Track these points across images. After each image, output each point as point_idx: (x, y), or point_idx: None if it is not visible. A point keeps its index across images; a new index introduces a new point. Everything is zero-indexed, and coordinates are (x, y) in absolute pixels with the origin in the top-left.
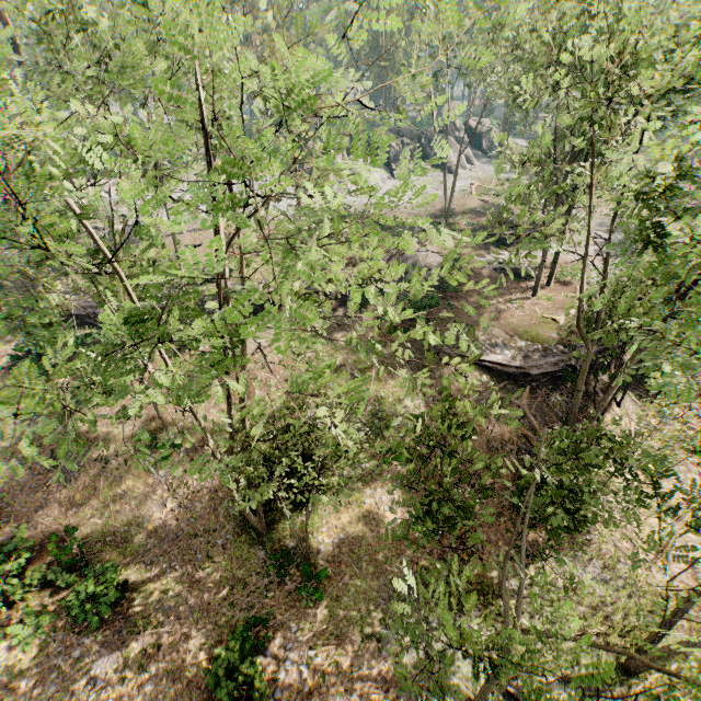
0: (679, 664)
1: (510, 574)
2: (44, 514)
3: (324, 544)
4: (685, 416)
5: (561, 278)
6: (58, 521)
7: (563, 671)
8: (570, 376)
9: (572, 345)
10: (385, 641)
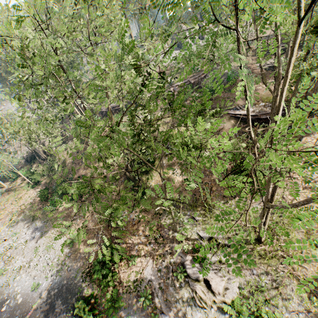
0: (291, 244)
1: (220, 201)
2: (78, 171)
3: (152, 186)
4: None
5: None
6: (81, 173)
7: (228, 236)
8: None
9: None
10: (162, 215)
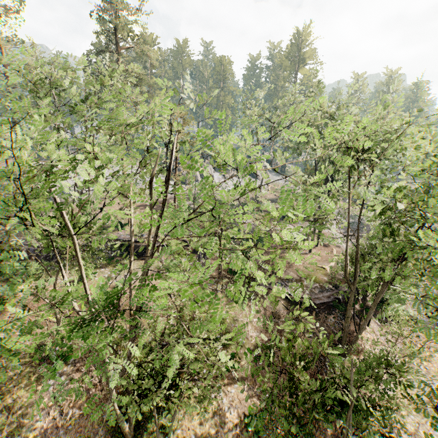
0: None
1: None
2: None
3: None
4: (411, 336)
5: (323, 242)
6: None
7: None
8: (337, 305)
9: (336, 285)
10: None
